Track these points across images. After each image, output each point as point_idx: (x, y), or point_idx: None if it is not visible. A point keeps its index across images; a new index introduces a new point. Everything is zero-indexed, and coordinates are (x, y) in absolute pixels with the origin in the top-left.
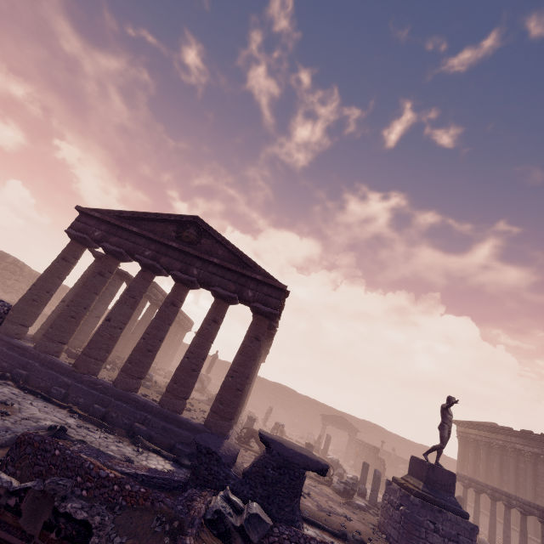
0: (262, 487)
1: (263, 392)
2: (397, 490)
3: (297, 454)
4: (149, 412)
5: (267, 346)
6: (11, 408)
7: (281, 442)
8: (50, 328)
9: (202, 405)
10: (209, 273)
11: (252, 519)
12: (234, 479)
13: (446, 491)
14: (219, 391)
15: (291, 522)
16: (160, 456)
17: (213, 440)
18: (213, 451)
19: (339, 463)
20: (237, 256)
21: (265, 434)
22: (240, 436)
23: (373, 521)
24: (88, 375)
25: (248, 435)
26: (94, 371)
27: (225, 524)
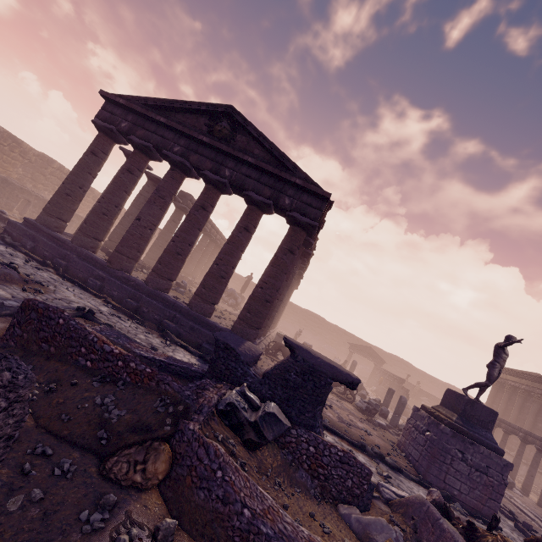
0: (282, 389)
1: (294, 317)
2: (425, 417)
3: (325, 363)
4: (178, 312)
5: (301, 269)
6: (46, 288)
7: (308, 350)
8: (84, 223)
9: (234, 317)
10: (242, 175)
11: (268, 418)
12: (252, 378)
13: (483, 427)
14: (248, 300)
15: (312, 427)
16: (187, 351)
17: (234, 338)
18: (232, 348)
19: (363, 386)
20: (275, 156)
21: (290, 340)
22: (268, 348)
23: (392, 439)
24: (121, 271)
25: (275, 348)
26: (127, 268)
27: (238, 417)
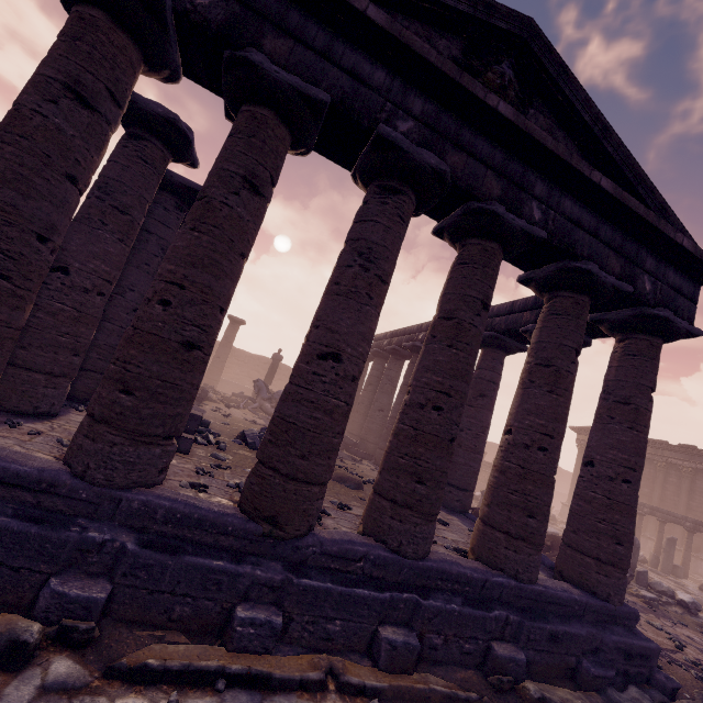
0: None
1: None
2: None
3: None
4: (494, 600)
5: None
6: None
7: None
8: (119, 392)
9: (363, 469)
10: (565, 219)
11: None
12: None
13: None
14: (601, 513)
15: None
16: None
17: None
18: None
19: None
20: (619, 177)
21: None
22: None
23: (690, 623)
24: (312, 535)
25: None
26: (317, 515)
27: None
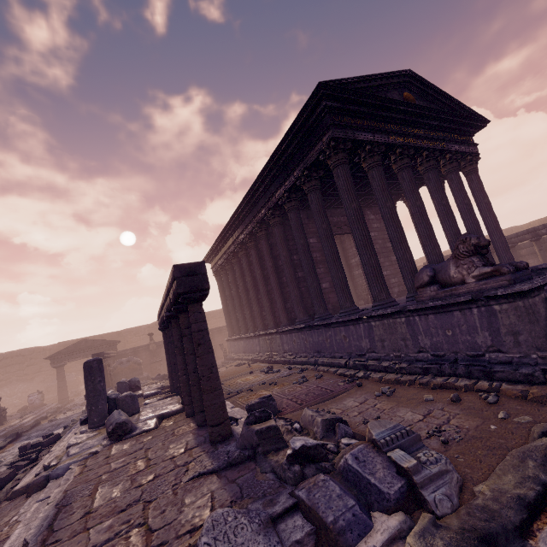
0: None
1: None
2: None
3: None
4: None
5: None
6: None
7: None
8: None
9: None
10: None
11: None
12: None
13: None
14: None
15: None
16: None
17: None
18: None
19: None
20: None
21: None
22: None
23: None
24: None
25: None
26: None
27: None
